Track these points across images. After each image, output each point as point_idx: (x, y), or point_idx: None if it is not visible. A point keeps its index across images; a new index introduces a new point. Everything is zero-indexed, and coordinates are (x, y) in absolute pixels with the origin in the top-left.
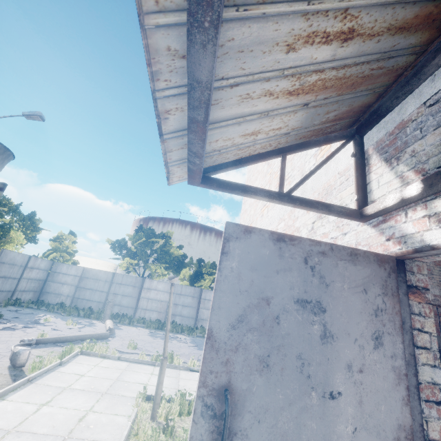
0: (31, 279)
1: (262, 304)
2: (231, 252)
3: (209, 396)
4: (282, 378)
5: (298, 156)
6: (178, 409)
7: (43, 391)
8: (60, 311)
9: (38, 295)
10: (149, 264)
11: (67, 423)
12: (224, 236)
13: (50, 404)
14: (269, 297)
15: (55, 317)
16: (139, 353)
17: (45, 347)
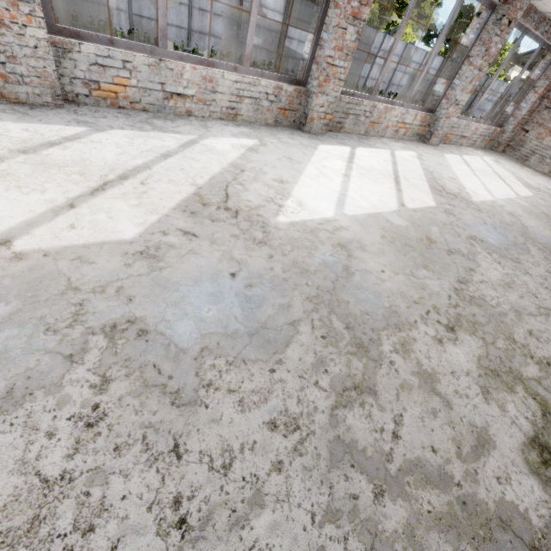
0: None
1: None
2: None
3: None
4: None
5: None
6: None
7: None
8: None
9: (467, 108)
10: None
11: None
12: None
13: None
14: None
15: None
16: None
17: None
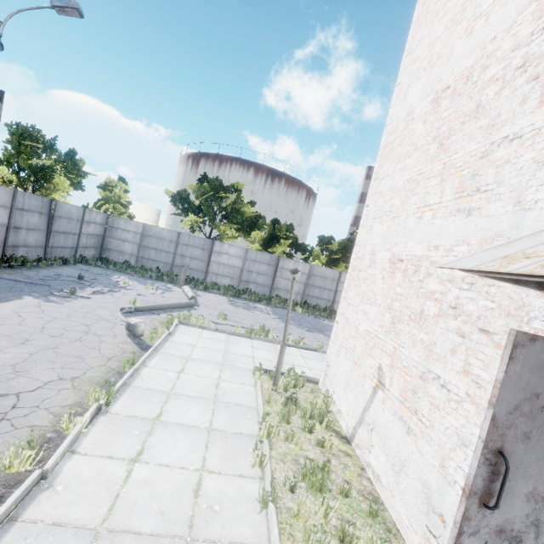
0: (90, 235)
1: (533, 398)
2: (517, 357)
3: (488, 454)
4: (536, 445)
5: (514, 168)
6: (293, 383)
7: (171, 360)
8: (130, 271)
9: (100, 251)
10: (217, 224)
11: (208, 389)
12: (514, 343)
13: (185, 372)
14: (539, 393)
15: (129, 279)
16: (231, 324)
17: (144, 315)
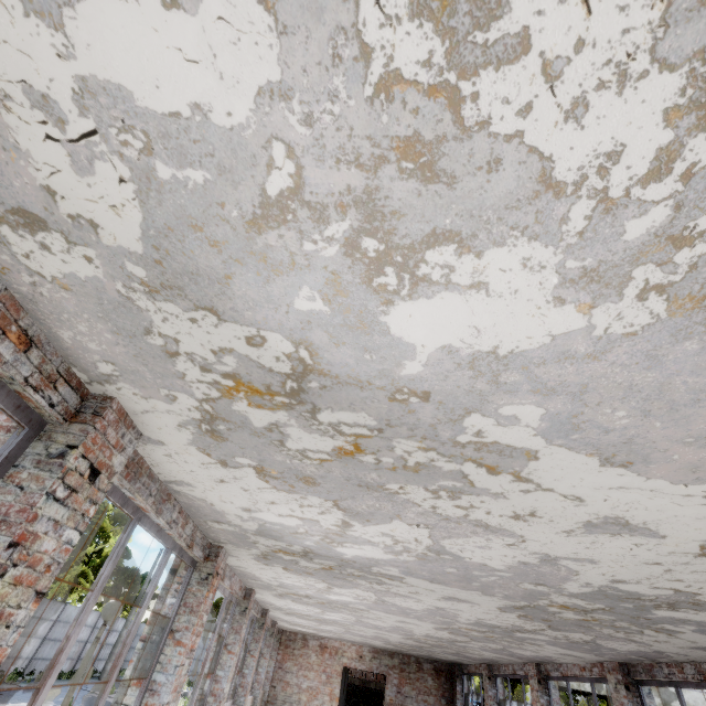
0: None
1: None
2: None
3: None
4: None
5: None
6: None
7: None
8: None
9: None
10: None
11: None
12: None
13: None
14: None
15: None
16: None
17: None
